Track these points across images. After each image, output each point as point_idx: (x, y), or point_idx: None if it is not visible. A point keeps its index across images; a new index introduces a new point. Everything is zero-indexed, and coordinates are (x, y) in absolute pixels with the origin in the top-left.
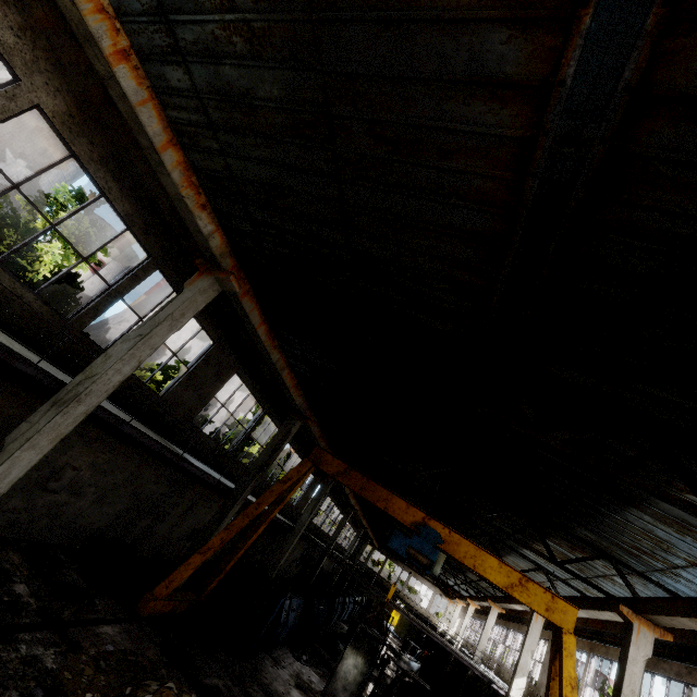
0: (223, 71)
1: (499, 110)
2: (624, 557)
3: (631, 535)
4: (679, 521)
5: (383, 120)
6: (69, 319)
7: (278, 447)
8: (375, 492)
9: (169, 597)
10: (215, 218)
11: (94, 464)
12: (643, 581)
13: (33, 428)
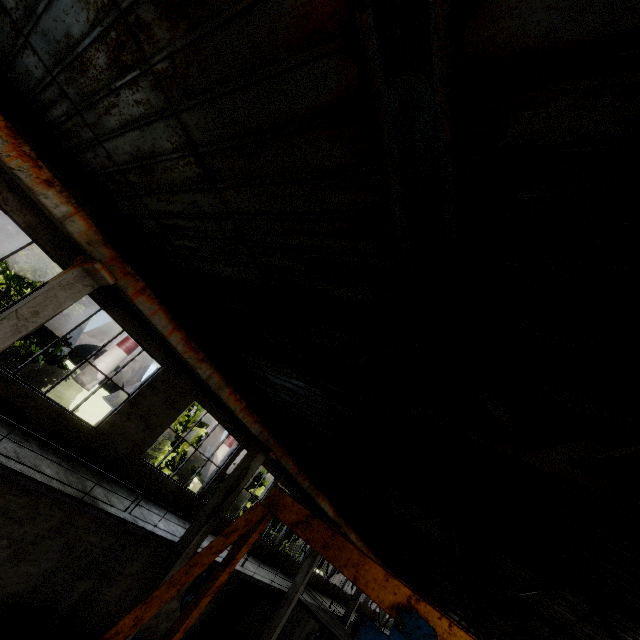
0: (45, 26)
1: None
2: None
3: None
4: None
5: None
6: None
7: (234, 487)
8: (341, 552)
9: None
10: (71, 198)
11: (4, 510)
12: None
13: None
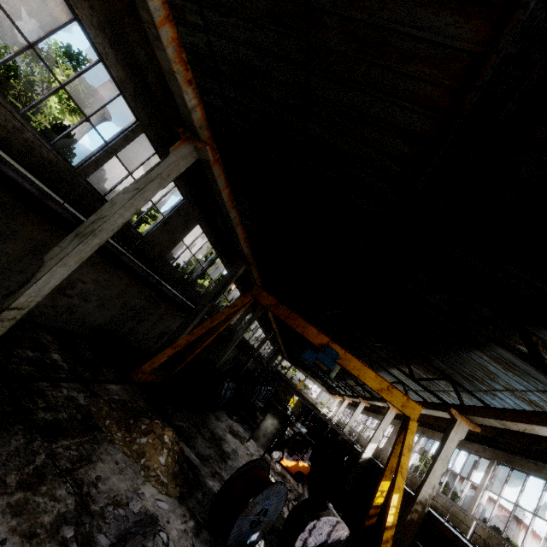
0: None
1: (463, 24)
2: (461, 380)
3: (470, 367)
4: (507, 362)
5: (358, 18)
6: (76, 169)
7: (227, 282)
8: (296, 321)
9: (150, 372)
10: (198, 93)
11: (96, 281)
12: (469, 396)
13: (63, 251)
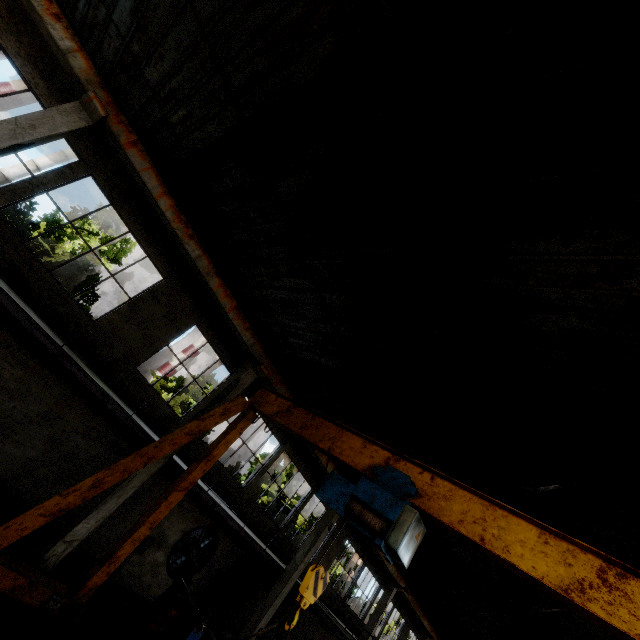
0: None
1: None
2: None
3: None
4: None
5: None
6: None
7: (222, 396)
8: (319, 430)
9: (8, 562)
10: (75, 37)
11: None
12: None
13: None
